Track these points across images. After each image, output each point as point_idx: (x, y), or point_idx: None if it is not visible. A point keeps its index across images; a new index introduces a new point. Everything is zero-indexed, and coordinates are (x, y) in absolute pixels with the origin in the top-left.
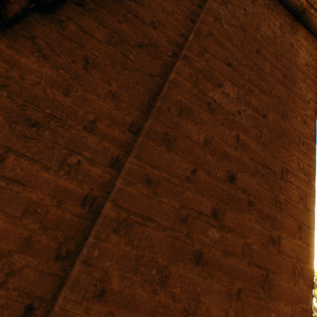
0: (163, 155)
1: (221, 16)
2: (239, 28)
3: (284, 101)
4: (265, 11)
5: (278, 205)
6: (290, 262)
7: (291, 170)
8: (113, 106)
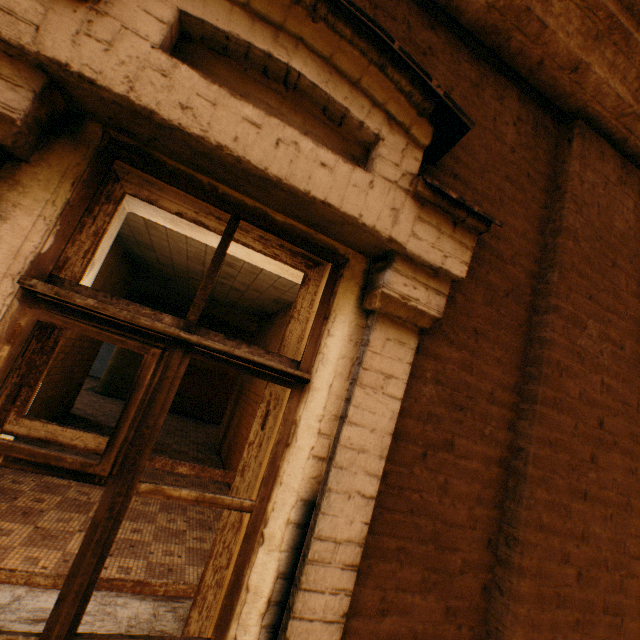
0: (554, 418)
1: (578, 231)
2: (594, 238)
3: (638, 319)
4: (617, 190)
5: (634, 438)
6: None
7: None
8: (499, 372)
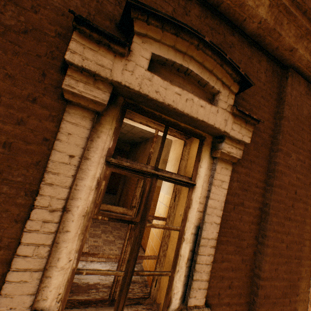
0: (279, 192)
1: (289, 117)
2: (295, 119)
3: (310, 150)
4: (305, 97)
5: (307, 197)
6: (310, 214)
7: None
8: (259, 175)
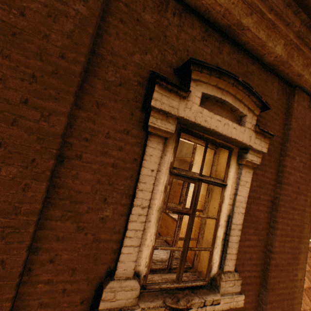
0: (286, 188)
1: (295, 128)
2: (299, 129)
3: (310, 153)
4: (307, 110)
5: (307, 191)
6: (309, 204)
7: (310, 178)
8: (271, 175)
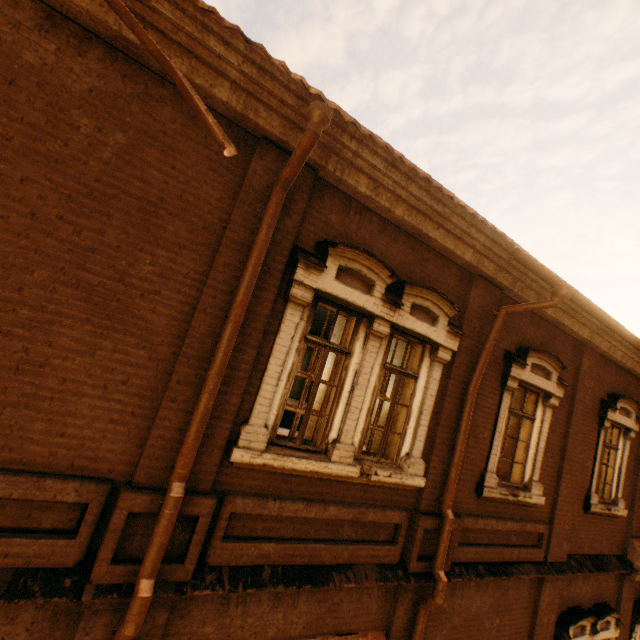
0: None
1: None
2: None
3: None
4: None
5: None
6: None
7: None
8: (635, 442)
